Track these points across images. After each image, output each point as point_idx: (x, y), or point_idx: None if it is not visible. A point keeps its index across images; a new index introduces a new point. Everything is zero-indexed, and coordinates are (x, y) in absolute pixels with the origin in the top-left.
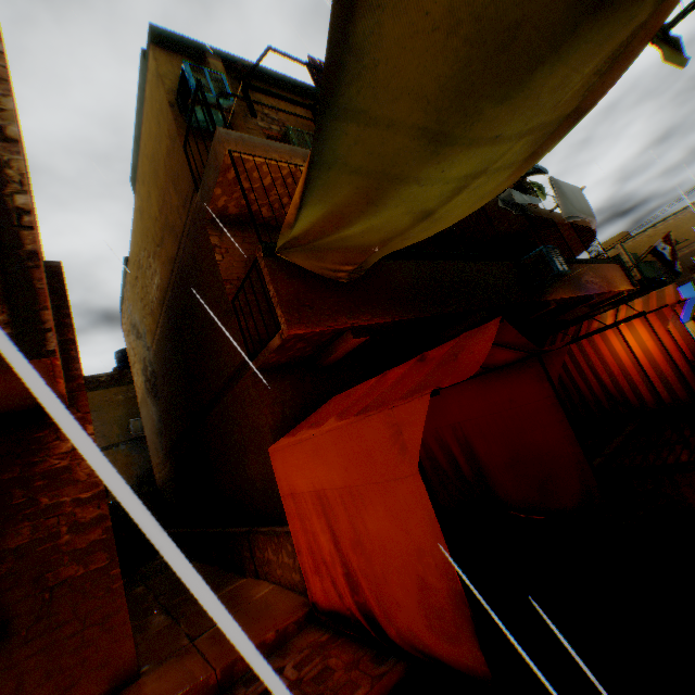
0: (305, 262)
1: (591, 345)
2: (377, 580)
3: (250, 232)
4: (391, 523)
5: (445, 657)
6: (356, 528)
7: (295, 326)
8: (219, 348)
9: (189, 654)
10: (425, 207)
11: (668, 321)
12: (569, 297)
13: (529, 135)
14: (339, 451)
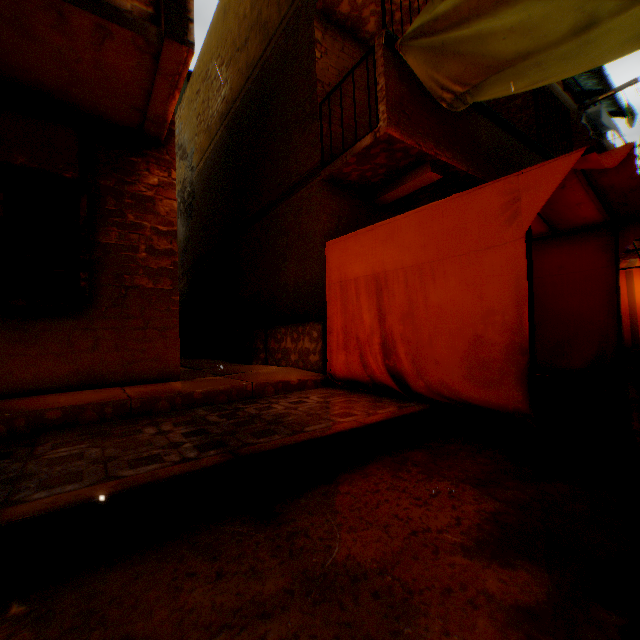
0: (420, 68)
1: None
2: (419, 345)
3: (349, 45)
4: (461, 292)
5: (474, 401)
6: (412, 302)
7: (393, 127)
8: (287, 157)
9: (221, 378)
10: (597, 9)
11: None
12: None
13: None
14: (422, 230)
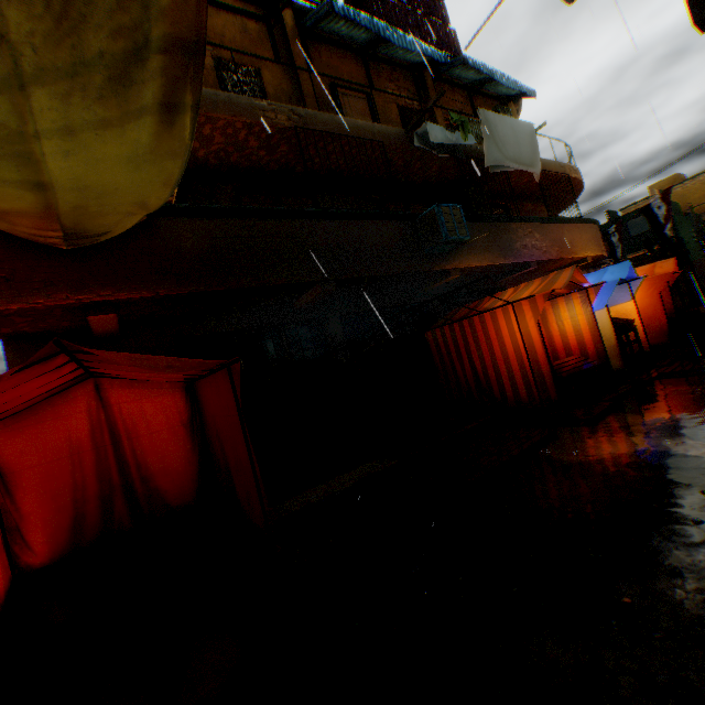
0: None
1: (472, 328)
2: None
3: None
4: None
5: None
6: None
7: None
8: None
9: None
10: (3, 177)
11: (581, 307)
12: (487, 265)
13: (40, 85)
14: None
